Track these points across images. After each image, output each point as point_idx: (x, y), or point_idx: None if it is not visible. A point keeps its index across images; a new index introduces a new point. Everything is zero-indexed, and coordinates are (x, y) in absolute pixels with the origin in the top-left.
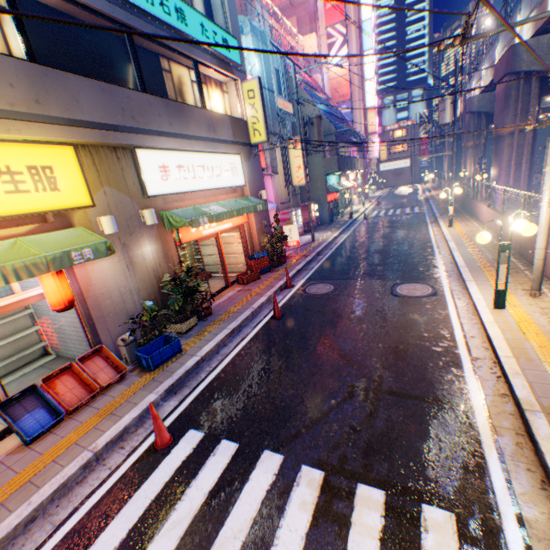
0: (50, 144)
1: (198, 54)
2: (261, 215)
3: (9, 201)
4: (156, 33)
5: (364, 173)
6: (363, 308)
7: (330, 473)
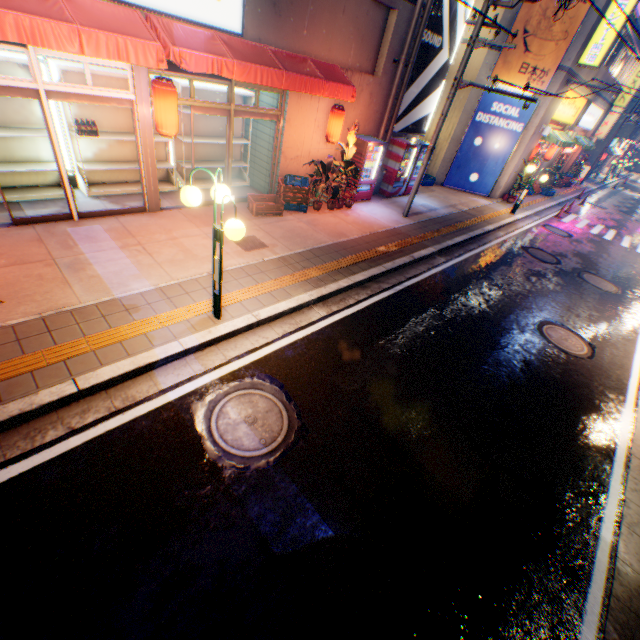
0: (584, 100)
1: (638, 51)
2: (580, 152)
3: (568, 119)
4: (636, 45)
5: (630, 146)
6: (620, 219)
7: (617, 232)
